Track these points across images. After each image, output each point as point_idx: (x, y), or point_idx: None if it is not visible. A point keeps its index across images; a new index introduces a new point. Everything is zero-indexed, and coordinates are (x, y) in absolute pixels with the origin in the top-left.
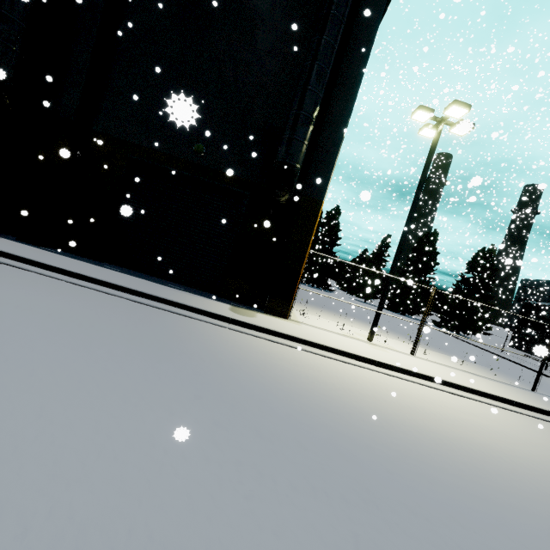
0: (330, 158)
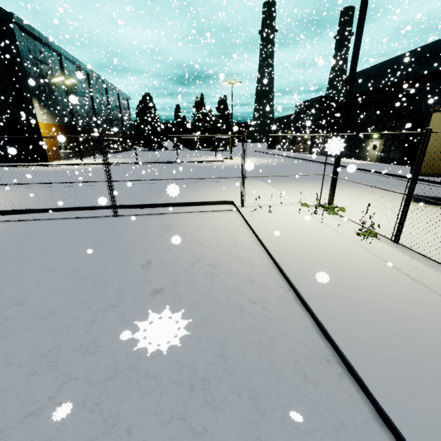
0: (32, 107)
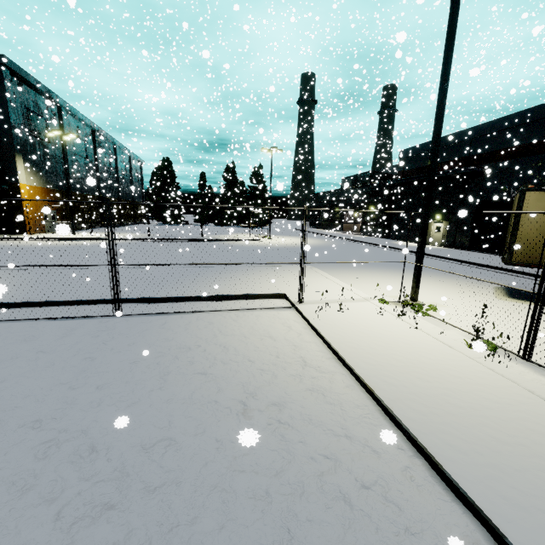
0: (14, 165)
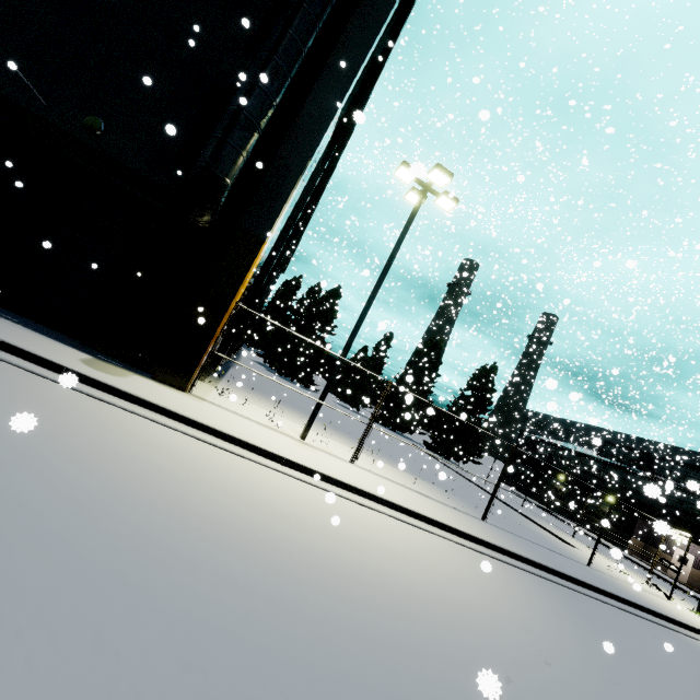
0: (284, 189)
